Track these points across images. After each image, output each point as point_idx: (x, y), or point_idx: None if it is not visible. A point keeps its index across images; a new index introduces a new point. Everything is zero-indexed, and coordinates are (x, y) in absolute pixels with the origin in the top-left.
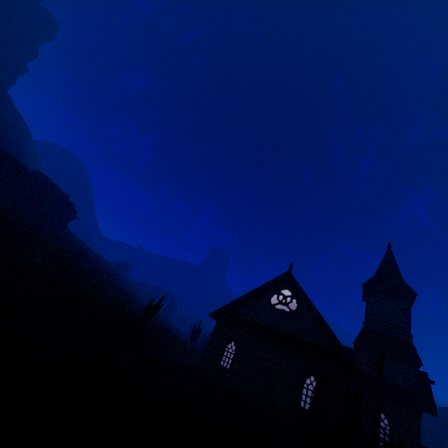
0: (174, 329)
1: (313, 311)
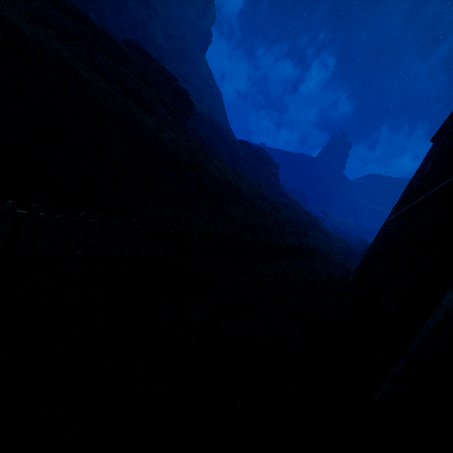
0: None
1: None
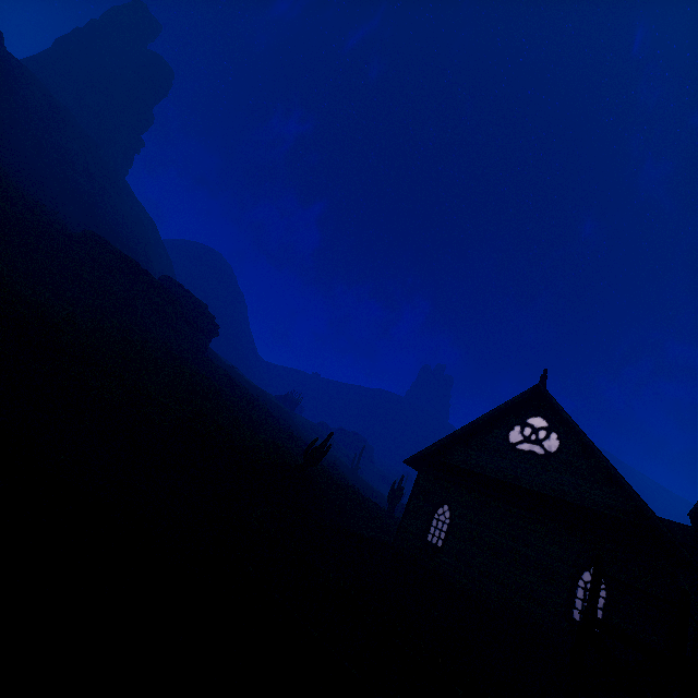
0: (368, 489)
1: (591, 452)
